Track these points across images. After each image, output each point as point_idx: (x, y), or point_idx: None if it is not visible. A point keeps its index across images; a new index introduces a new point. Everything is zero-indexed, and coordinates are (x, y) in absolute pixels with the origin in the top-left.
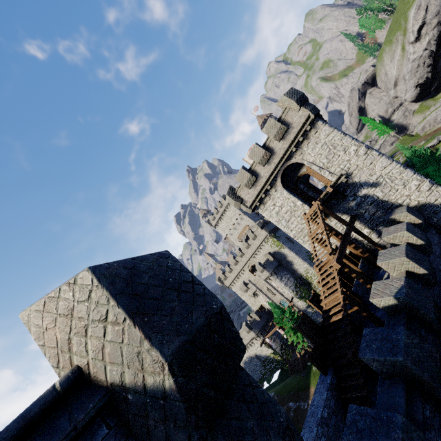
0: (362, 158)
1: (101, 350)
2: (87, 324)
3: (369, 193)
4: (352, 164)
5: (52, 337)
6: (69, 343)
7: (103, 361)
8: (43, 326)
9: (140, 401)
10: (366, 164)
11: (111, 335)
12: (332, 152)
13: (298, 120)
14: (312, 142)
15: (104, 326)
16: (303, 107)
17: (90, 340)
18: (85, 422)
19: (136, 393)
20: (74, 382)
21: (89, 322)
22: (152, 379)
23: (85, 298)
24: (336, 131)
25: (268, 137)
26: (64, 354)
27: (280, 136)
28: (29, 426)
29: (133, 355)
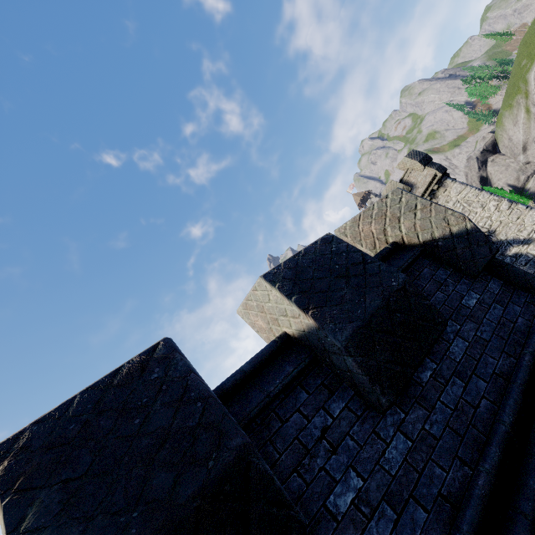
0: (506, 213)
1: (413, 226)
2: (400, 216)
3: (521, 251)
4: (494, 220)
5: (368, 233)
6: (385, 231)
7: (415, 232)
8: (359, 230)
9: (449, 243)
10: (511, 219)
11: (420, 216)
12: (467, 210)
13: (423, 179)
14: (441, 201)
15: (414, 213)
16: (428, 166)
17: (403, 224)
18: (418, 253)
19: (445, 239)
20: (396, 247)
21: (401, 214)
22: (457, 228)
23: (397, 203)
24: (469, 187)
25: None
26: (380, 239)
27: None
28: (384, 258)
29: (440, 220)
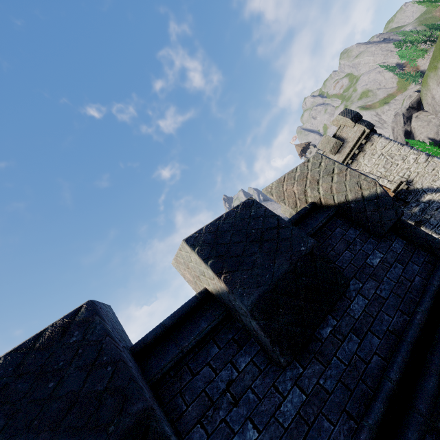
0: (423, 165)
1: (330, 189)
2: (319, 179)
3: (434, 198)
4: (412, 171)
5: (291, 193)
6: (305, 192)
7: (331, 194)
8: (283, 190)
9: (360, 205)
10: (427, 171)
11: (337, 179)
12: (390, 162)
13: (353, 135)
14: (368, 154)
15: (331, 177)
16: (358, 123)
17: (321, 186)
18: (332, 214)
19: (357, 202)
20: (314, 207)
21: (320, 177)
22: (368, 192)
23: (317, 167)
24: (393, 142)
25: (323, 152)
26: (301, 199)
27: (335, 150)
28: (302, 217)
29: (353, 184)
